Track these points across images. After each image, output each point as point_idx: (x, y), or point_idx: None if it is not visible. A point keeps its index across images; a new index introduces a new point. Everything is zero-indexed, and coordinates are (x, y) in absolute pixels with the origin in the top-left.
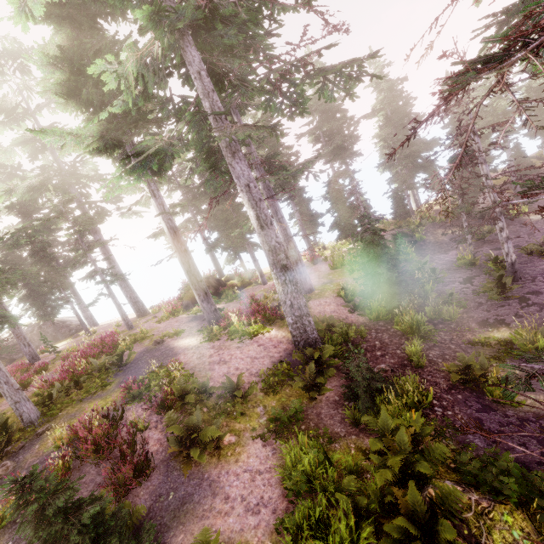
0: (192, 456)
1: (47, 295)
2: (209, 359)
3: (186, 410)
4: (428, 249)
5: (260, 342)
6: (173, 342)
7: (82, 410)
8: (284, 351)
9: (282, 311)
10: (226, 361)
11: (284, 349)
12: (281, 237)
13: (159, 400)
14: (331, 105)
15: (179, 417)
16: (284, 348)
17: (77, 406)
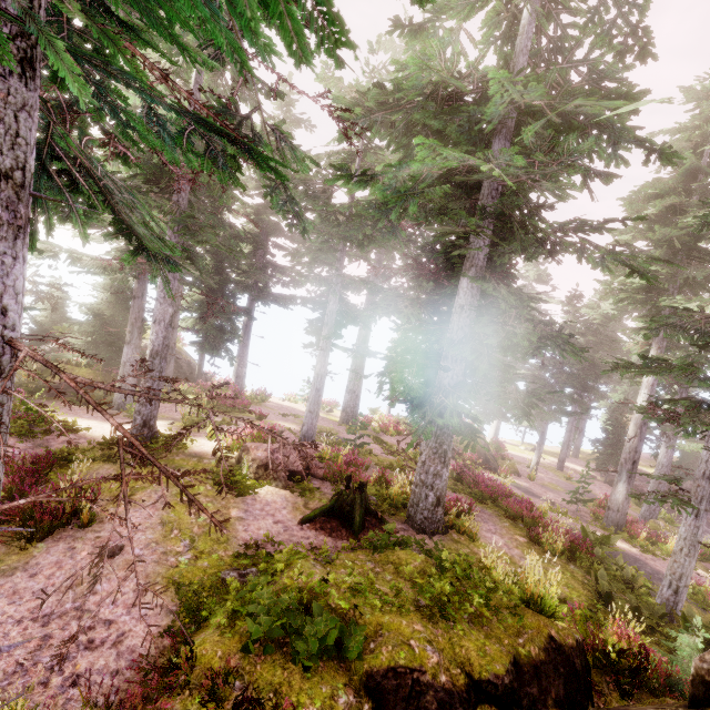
0: None
1: (227, 320)
2: None
3: None
4: (676, 517)
5: None
6: None
7: None
8: None
9: None
10: None
11: None
12: (664, 461)
13: None
14: (617, 328)
15: None
16: None
17: None
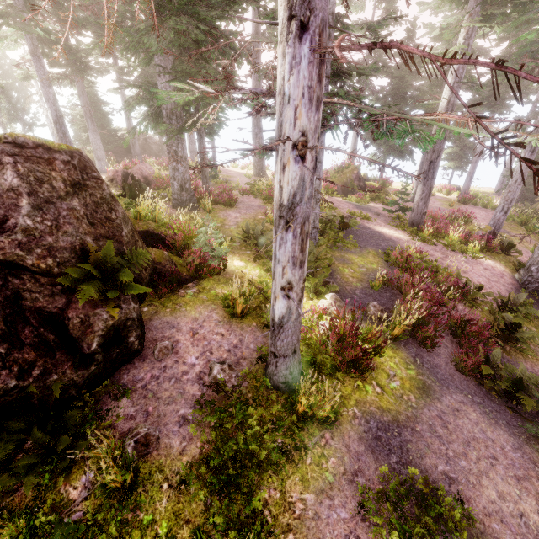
0: (530, 349)
1: None
2: (445, 262)
3: (462, 302)
4: None
5: (484, 266)
6: (370, 226)
7: (348, 259)
8: (511, 284)
9: (493, 244)
10: (464, 271)
11: (511, 283)
12: (518, 167)
13: (449, 284)
14: None
15: (495, 310)
16: (509, 281)
17: (336, 253)
